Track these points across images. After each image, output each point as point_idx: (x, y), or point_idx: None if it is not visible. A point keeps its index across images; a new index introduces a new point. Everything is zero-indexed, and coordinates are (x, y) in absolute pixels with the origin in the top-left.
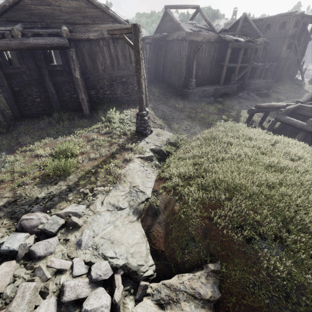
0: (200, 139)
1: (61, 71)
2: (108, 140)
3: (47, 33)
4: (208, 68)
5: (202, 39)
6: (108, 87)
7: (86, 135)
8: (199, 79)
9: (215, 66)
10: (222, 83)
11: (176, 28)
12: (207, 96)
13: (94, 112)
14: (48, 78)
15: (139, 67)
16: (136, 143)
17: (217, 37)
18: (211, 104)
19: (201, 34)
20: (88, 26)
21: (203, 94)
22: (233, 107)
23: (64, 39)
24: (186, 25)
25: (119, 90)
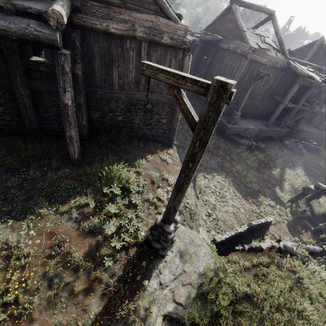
0: (265, 322)
1: (48, 73)
2: (89, 264)
3: (15, 8)
4: (260, 98)
5: (266, 61)
6: (123, 112)
7: (52, 227)
8: (243, 109)
9: (268, 98)
10: (270, 124)
11: (238, 35)
12: (248, 136)
13: (89, 149)
14: (20, 81)
15: (193, 168)
16: (141, 283)
17: (285, 64)
18: (250, 149)
19: (267, 55)
20: (112, 8)
21: (244, 132)
22: (276, 162)
23: (51, 30)
24: (252, 35)
25: (137, 118)
